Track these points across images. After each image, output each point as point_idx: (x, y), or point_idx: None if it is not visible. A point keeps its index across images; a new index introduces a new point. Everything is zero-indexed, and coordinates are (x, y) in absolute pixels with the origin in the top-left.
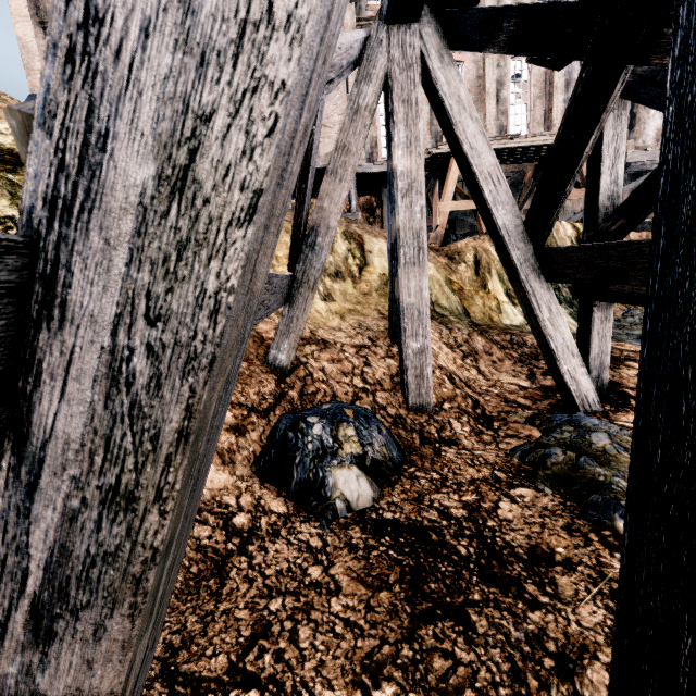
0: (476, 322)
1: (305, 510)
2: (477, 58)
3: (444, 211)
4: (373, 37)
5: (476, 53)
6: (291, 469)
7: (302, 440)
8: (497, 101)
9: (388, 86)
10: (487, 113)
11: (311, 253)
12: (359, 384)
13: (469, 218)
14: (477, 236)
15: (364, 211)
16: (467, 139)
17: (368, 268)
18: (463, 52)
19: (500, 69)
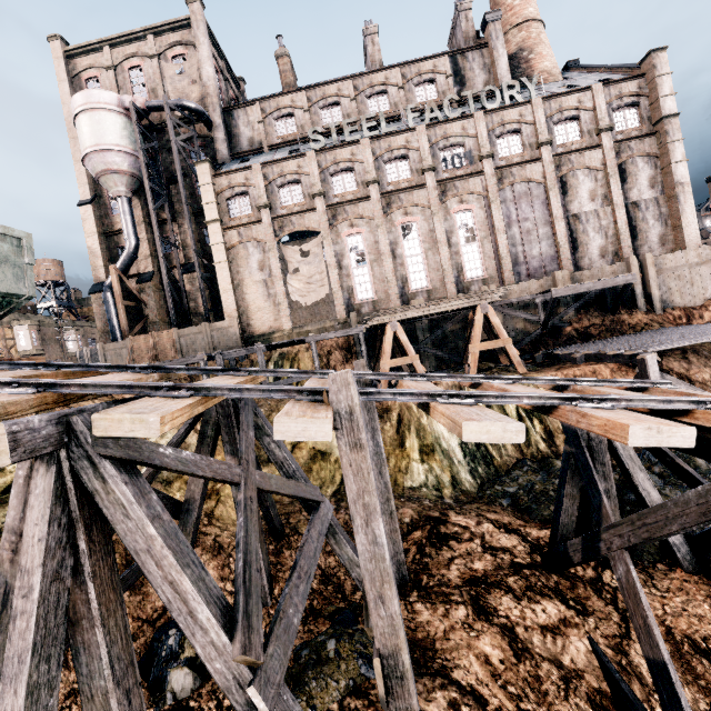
0: None
1: (153, 698)
2: (427, 217)
3: (385, 368)
4: None
5: (426, 214)
6: (152, 669)
7: (161, 649)
8: (450, 245)
9: (219, 425)
10: (442, 257)
11: (187, 514)
12: (229, 587)
13: (430, 349)
14: None
15: (343, 350)
16: (266, 446)
17: (300, 444)
18: (415, 214)
19: (448, 221)
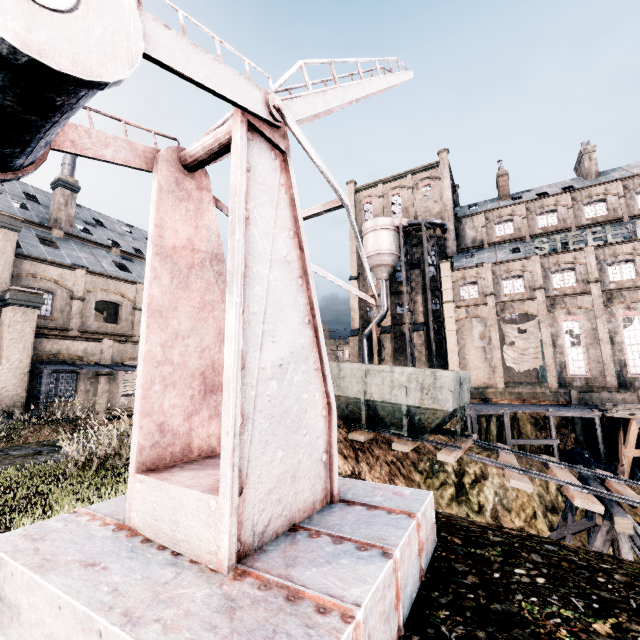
0: None
1: None
2: None
3: (627, 454)
4: None
5: None
6: None
7: None
8: None
9: None
10: None
11: None
12: None
13: None
14: None
15: (558, 417)
16: None
17: None
18: (638, 309)
19: None
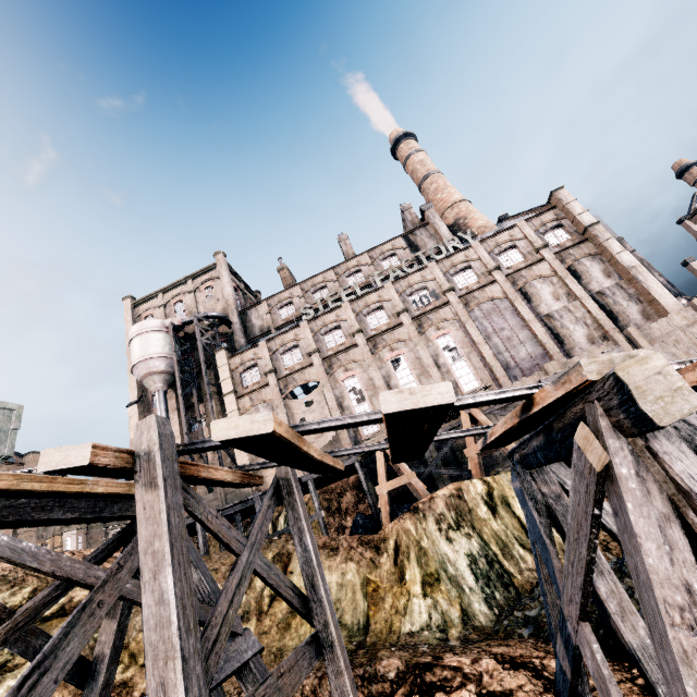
0: (367, 640)
1: None
2: (411, 348)
3: (382, 493)
4: (130, 528)
5: (409, 346)
6: None
7: None
8: (439, 367)
9: None
10: (434, 378)
11: (93, 679)
12: None
13: (442, 469)
14: (402, 516)
15: (354, 490)
16: None
17: None
18: (400, 348)
19: (431, 347)
